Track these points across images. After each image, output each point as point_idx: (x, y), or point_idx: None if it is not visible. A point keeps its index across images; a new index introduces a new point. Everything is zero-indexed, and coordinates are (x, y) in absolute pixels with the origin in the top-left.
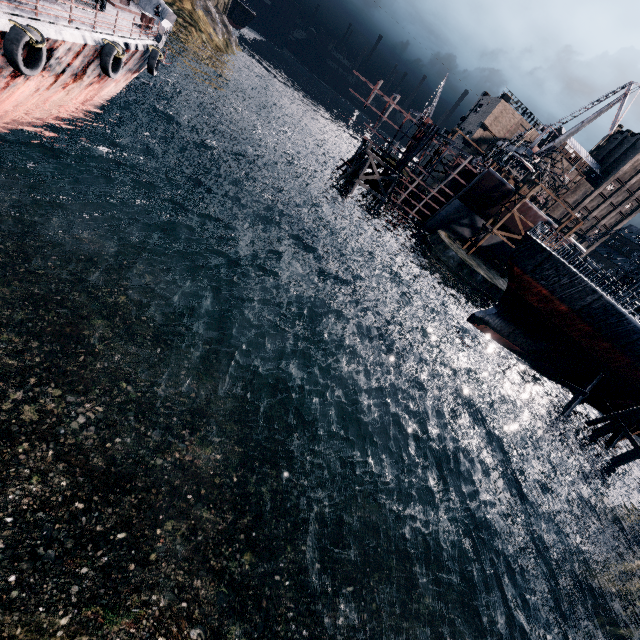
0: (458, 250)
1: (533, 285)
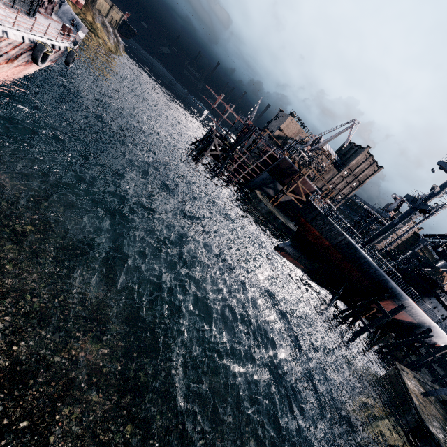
0: (267, 203)
1: (311, 229)
